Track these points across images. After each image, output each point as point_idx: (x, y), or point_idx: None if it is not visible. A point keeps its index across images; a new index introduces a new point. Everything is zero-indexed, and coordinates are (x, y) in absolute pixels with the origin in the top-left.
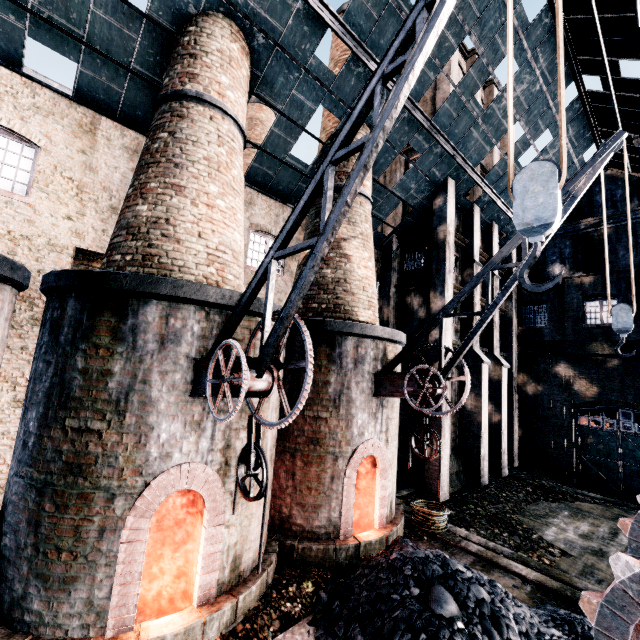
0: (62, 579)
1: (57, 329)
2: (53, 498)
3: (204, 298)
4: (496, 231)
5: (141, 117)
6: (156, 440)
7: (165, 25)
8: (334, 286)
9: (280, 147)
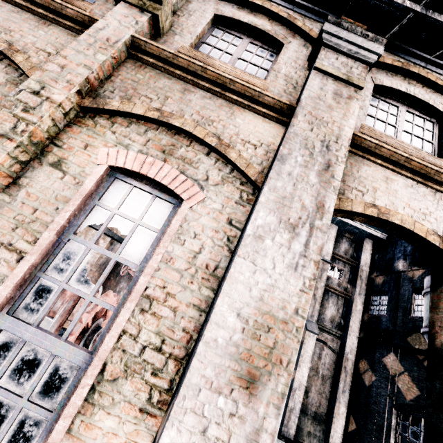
0: None
1: None
2: None
3: None
4: (334, 229)
5: None
6: None
7: None
8: None
9: None
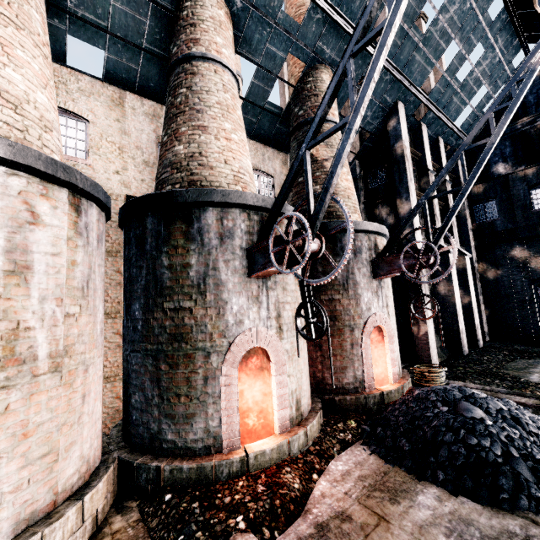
0: (184, 416)
1: (142, 242)
2: (166, 360)
3: (245, 202)
4: (442, 144)
5: (153, 88)
6: (230, 311)
7: (166, 6)
8: None
9: (260, 96)
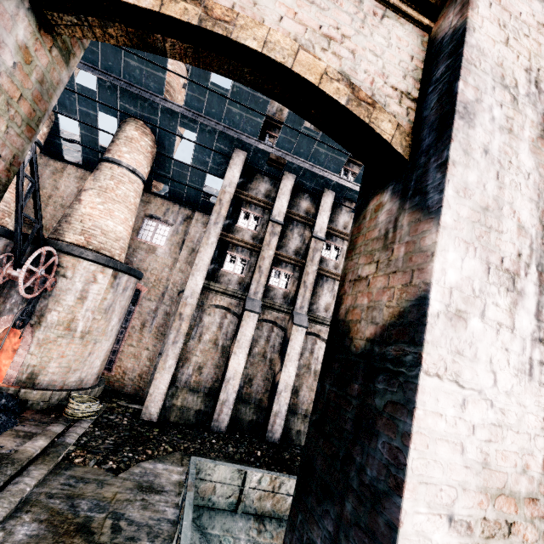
0: None
1: None
2: None
3: None
4: (330, 197)
5: None
6: None
7: None
8: (63, 218)
9: (92, 142)
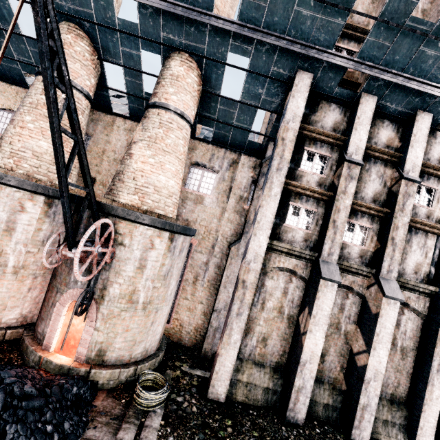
0: None
1: None
2: None
3: None
4: (425, 121)
5: None
6: None
7: None
8: (116, 176)
9: (137, 89)
